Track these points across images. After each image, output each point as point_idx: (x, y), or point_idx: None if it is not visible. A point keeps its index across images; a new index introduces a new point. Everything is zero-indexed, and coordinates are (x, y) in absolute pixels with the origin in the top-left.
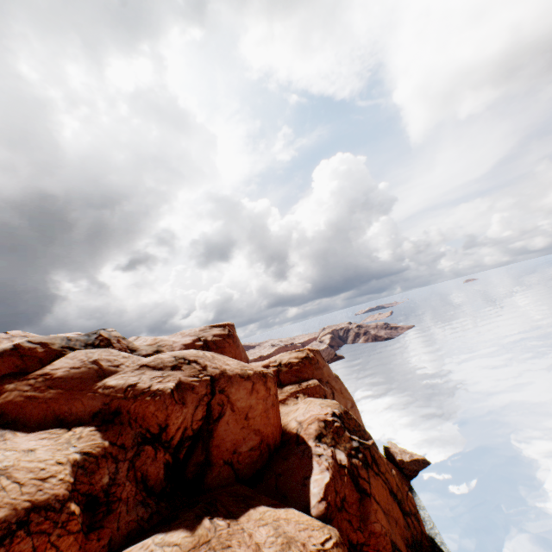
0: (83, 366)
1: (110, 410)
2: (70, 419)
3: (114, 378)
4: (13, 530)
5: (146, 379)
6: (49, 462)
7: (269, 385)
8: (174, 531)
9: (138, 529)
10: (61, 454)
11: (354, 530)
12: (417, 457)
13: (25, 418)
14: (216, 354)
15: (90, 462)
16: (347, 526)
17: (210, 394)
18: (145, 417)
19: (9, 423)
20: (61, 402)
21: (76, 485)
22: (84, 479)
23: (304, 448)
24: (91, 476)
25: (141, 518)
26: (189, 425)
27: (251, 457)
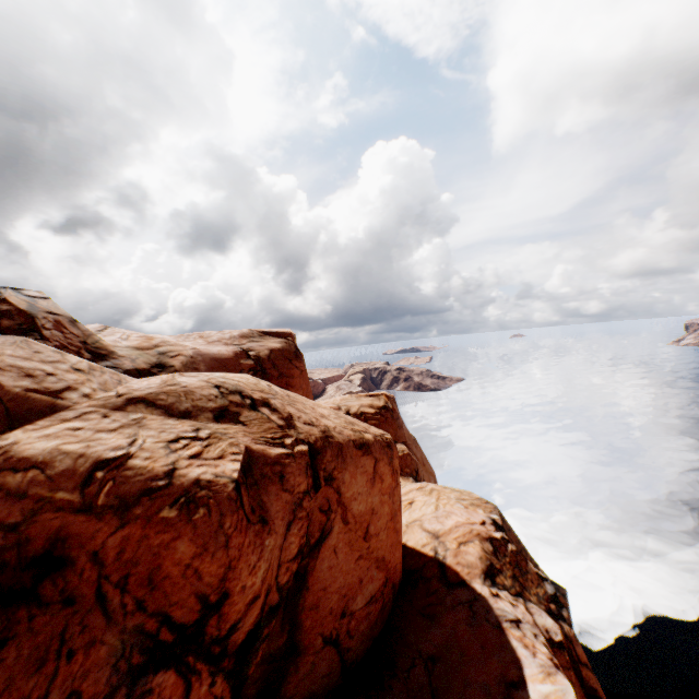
0: None
1: (24, 550)
2: None
3: (42, 431)
4: None
5: (152, 443)
6: None
7: (396, 466)
8: None
9: None
10: None
11: None
12: None
13: None
14: (283, 390)
15: None
16: None
17: (312, 490)
18: (156, 576)
19: None
20: None
21: None
22: None
23: (468, 599)
24: None
25: None
26: (272, 580)
27: (369, 618)
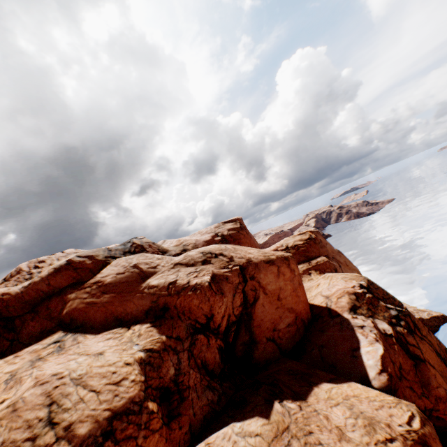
0: (126, 271)
1: (159, 307)
2: (127, 318)
3: (154, 278)
4: (100, 443)
5: (182, 275)
6: (118, 365)
7: (292, 267)
8: (250, 419)
9: (211, 412)
10: (127, 354)
11: (419, 396)
12: (435, 314)
13: (90, 321)
14: (235, 246)
15: (154, 358)
16: (410, 393)
17: (242, 282)
18: (191, 310)
19: (79, 327)
20: (116, 304)
21: (147, 382)
22: (153, 375)
23: (340, 321)
24: (158, 370)
25: (211, 402)
26: (231, 312)
27: (289, 332)
